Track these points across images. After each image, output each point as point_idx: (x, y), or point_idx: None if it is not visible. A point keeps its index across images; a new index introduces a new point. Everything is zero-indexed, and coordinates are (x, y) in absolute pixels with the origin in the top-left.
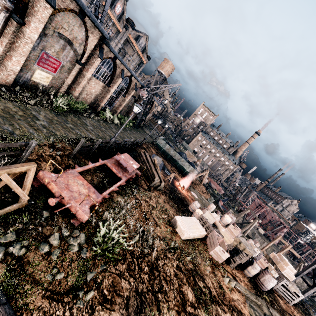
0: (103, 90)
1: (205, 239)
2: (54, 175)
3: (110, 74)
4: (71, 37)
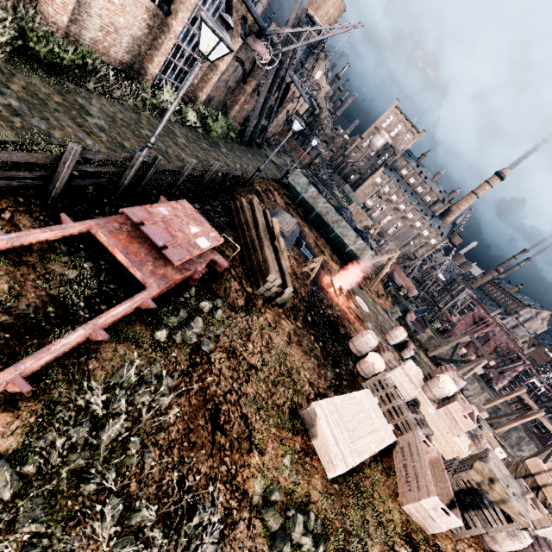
0: (152, 23)
1: (390, 450)
2: None
3: None
4: None
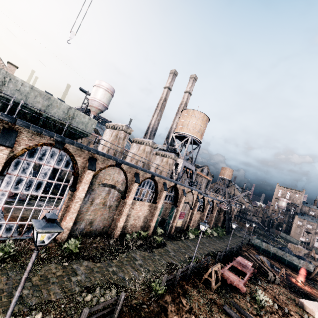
0: (200, 215)
1: None
2: (221, 270)
3: (202, 205)
4: (188, 200)
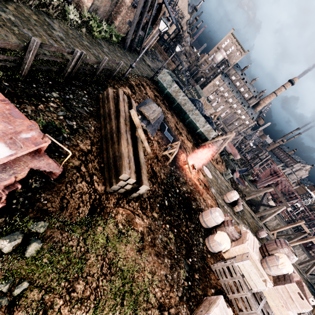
0: None
1: None
2: None
3: None
4: None
